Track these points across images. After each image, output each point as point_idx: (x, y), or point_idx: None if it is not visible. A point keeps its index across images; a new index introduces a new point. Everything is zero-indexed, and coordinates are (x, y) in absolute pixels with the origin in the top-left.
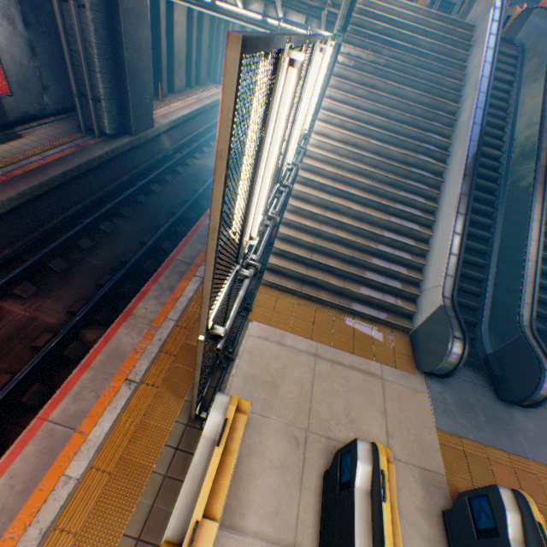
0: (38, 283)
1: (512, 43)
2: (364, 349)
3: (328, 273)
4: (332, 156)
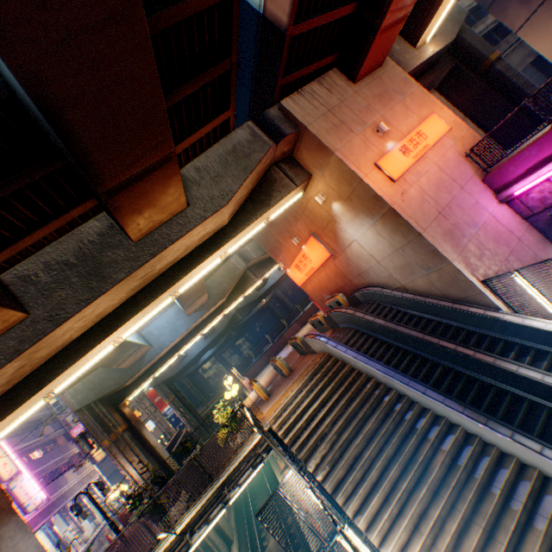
0: None
1: (341, 327)
2: None
3: None
4: None
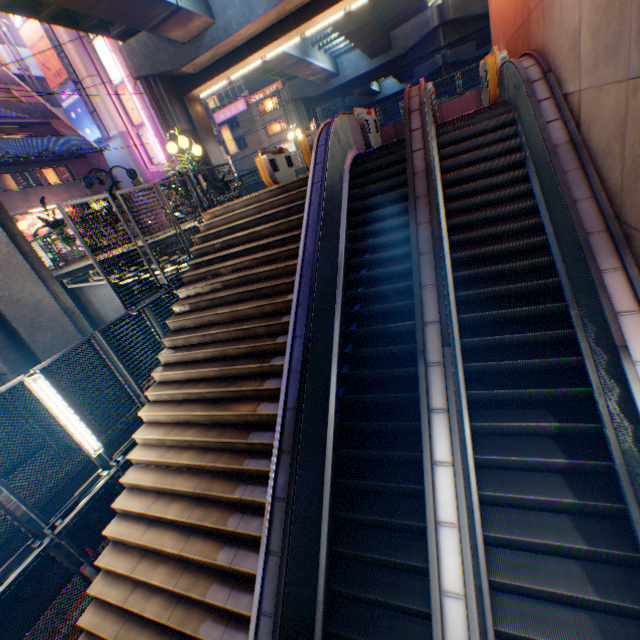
0: None
1: None
2: None
3: None
4: (153, 457)
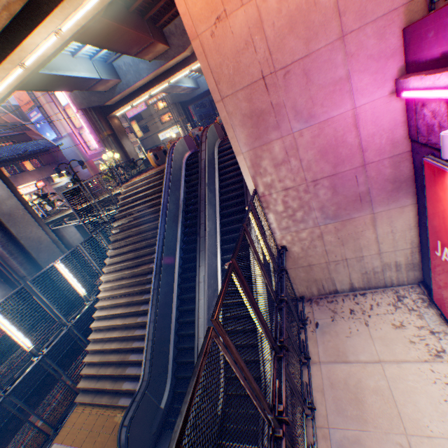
0: (0, 442)
1: None
2: (113, 443)
3: (109, 379)
4: (109, 293)
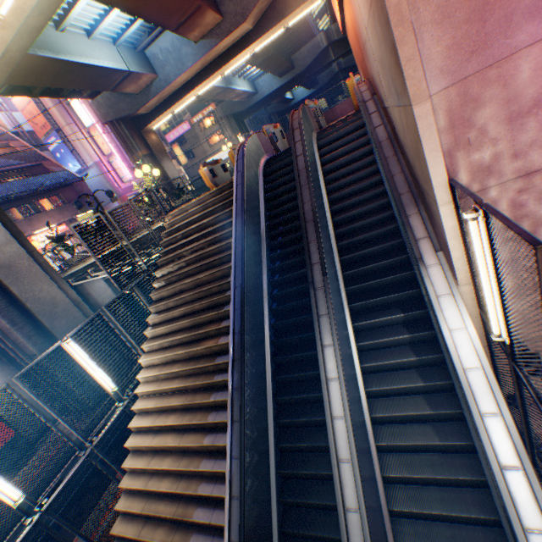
0: None
1: None
2: None
3: None
4: (153, 388)
